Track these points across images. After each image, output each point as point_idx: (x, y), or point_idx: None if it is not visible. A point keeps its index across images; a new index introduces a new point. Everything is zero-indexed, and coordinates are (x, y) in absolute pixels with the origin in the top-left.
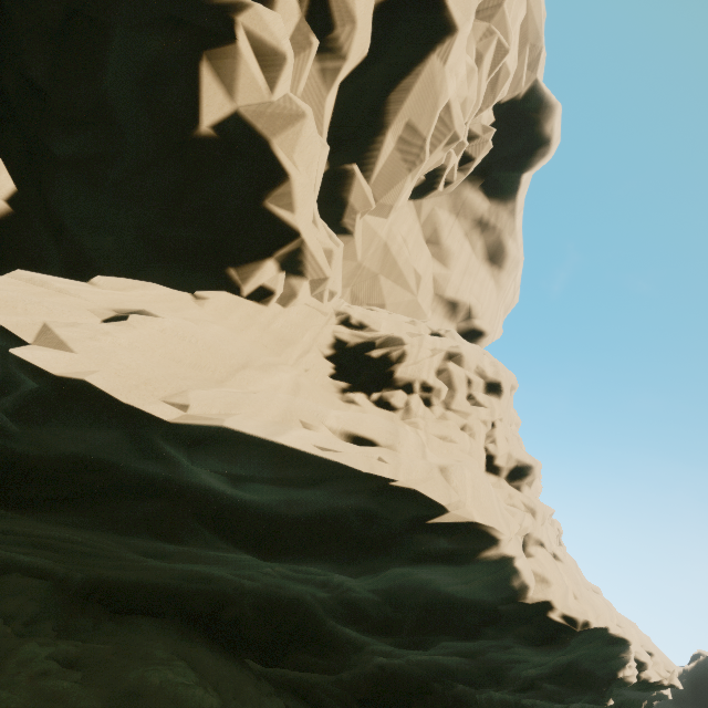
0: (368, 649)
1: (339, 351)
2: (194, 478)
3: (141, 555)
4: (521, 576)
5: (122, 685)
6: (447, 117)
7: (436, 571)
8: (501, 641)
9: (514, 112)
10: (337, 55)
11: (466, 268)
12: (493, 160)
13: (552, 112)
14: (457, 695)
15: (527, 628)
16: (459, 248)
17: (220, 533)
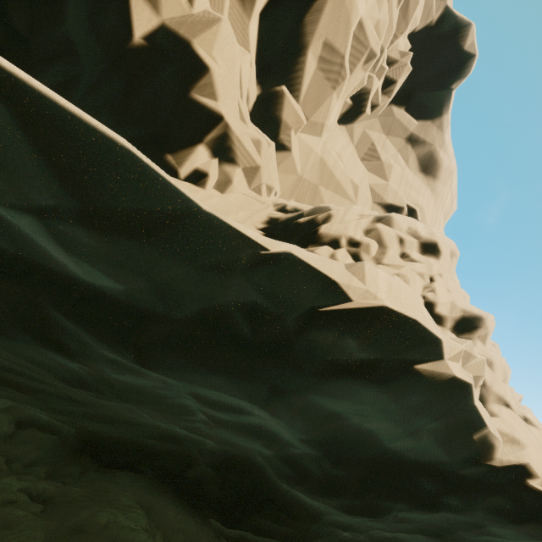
0: (328, 521)
1: (271, 225)
2: (48, 259)
3: (65, 384)
4: (481, 429)
5: (71, 520)
6: (361, 35)
7: (365, 408)
8: (469, 515)
9: (429, 37)
10: None
11: (400, 179)
12: (415, 84)
13: (466, 31)
14: None
15: (499, 500)
16: (392, 162)
17: (83, 327)
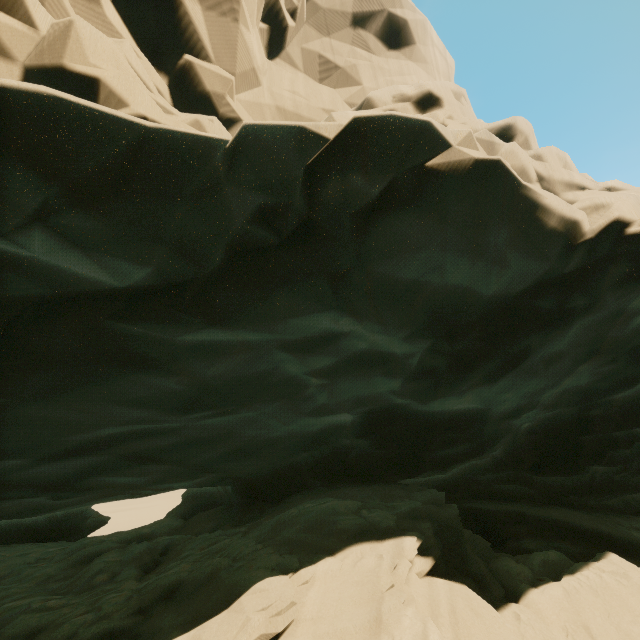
0: (496, 418)
1: None
2: (80, 284)
3: (180, 414)
4: (552, 211)
5: (268, 525)
6: None
7: (429, 255)
8: (602, 307)
9: None
10: None
11: (373, 72)
12: None
13: None
14: (621, 407)
15: (616, 270)
16: (353, 61)
17: (146, 318)
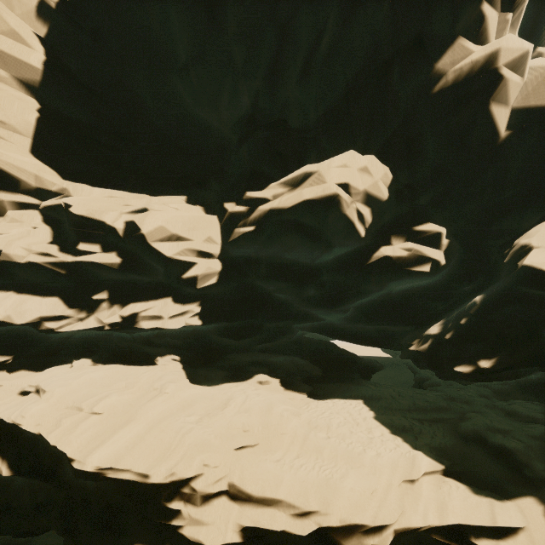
0: None
1: None
2: None
3: None
4: None
5: None
6: None
7: None
8: None
9: None
10: (520, 4)
11: None
12: None
13: None
14: None
15: None
16: None
17: None
